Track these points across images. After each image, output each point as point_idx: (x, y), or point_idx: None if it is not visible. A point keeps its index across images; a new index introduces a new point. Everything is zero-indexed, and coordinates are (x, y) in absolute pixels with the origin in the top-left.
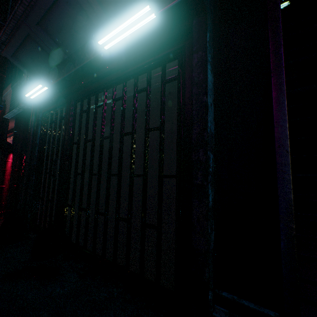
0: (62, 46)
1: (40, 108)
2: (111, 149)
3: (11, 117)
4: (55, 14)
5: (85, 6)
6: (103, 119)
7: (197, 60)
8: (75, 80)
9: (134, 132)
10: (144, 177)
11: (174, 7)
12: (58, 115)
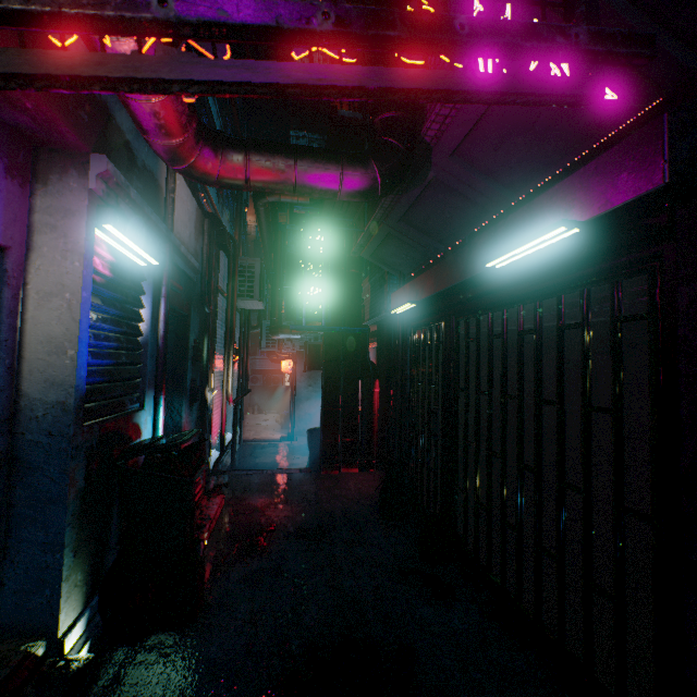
0: (431, 234)
1: (407, 321)
2: (520, 421)
3: (371, 323)
4: (420, 204)
5: (461, 188)
6: (503, 363)
7: (687, 300)
8: (454, 292)
9: (560, 404)
10: (583, 496)
11: (618, 209)
12: (432, 333)
